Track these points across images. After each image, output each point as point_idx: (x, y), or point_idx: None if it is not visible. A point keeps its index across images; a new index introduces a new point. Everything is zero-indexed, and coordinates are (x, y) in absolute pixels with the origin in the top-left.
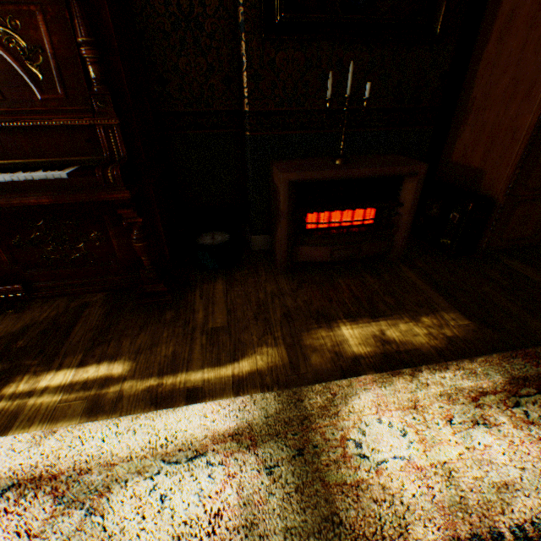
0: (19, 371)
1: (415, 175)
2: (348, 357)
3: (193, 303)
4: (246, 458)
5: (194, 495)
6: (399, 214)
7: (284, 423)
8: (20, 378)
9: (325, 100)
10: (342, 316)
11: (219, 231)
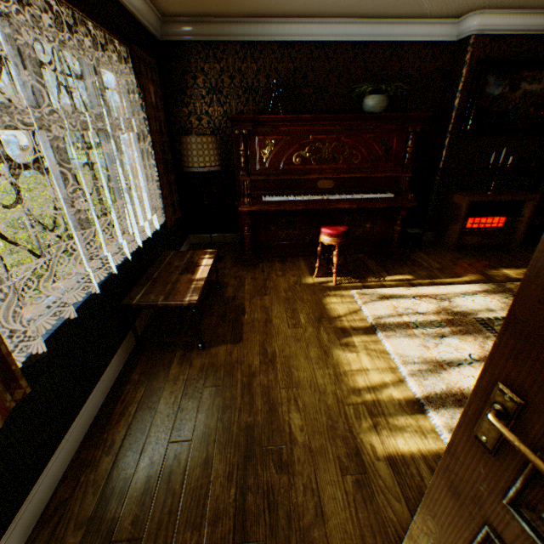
0: (364, 276)
1: (532, 200)
2: (513, 278)
3: (414, 259)
4: (493, 296)
5: (482, 301)
6: (520, 221)
7: (500, 291)
8: (368, 277)
9: (488, 164)
10: (499, 267)
11: (411, 228)
